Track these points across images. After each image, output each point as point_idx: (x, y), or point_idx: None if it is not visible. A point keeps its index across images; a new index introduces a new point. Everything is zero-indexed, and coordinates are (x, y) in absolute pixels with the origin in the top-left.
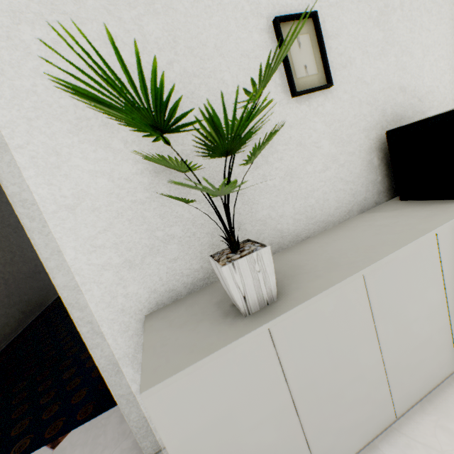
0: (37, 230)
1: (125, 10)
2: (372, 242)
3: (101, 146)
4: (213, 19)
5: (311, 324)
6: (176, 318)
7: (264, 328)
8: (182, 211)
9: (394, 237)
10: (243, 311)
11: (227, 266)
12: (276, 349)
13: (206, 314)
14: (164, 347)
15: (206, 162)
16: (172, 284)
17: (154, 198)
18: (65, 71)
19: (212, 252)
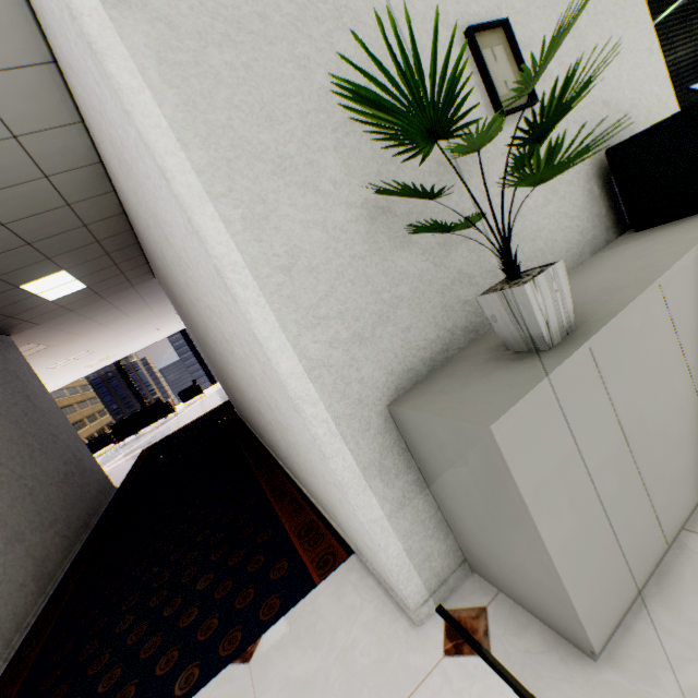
0: (252, 301)
1: (314, 27)
2: (642, 263)
3: (308, 189)
4: (404, 33)
5: (624, 344)
6: (445, 387)
7: (585, 348)
8: (406, 265)
9: (666, 252)
10: (547, 343)
11: (528, 284)
12: (599, 373)
13: (486, 369)
14: (467, 401)
15: (422, 202)
16: (409, 361)
17: (374, 251)
18: (358, 68)
19: (446, 317)
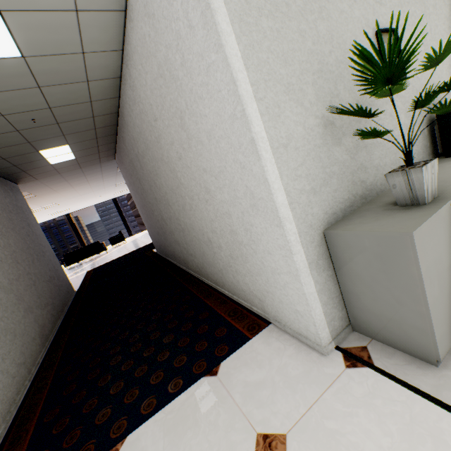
0: (268, 160)
1: (309, 15)
2: None
3: (298, 104)
4: (348, 27)
5: None
6: (362, 221)
7: (449, 204)
8: (338, 155)
9: None
10: (426, 200)
11: (424, 167)
12: None
13: (387, 213)
14: (385, 225)
15: (348, 122)
16: (334, 208)
17: (324, 144)
18: (369, 40)
19: (353, 187)
